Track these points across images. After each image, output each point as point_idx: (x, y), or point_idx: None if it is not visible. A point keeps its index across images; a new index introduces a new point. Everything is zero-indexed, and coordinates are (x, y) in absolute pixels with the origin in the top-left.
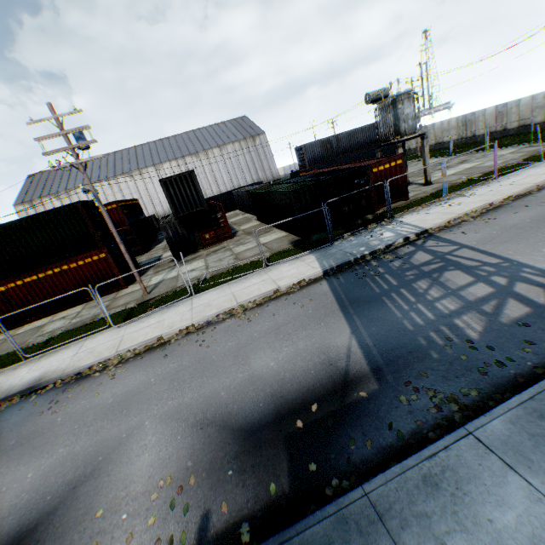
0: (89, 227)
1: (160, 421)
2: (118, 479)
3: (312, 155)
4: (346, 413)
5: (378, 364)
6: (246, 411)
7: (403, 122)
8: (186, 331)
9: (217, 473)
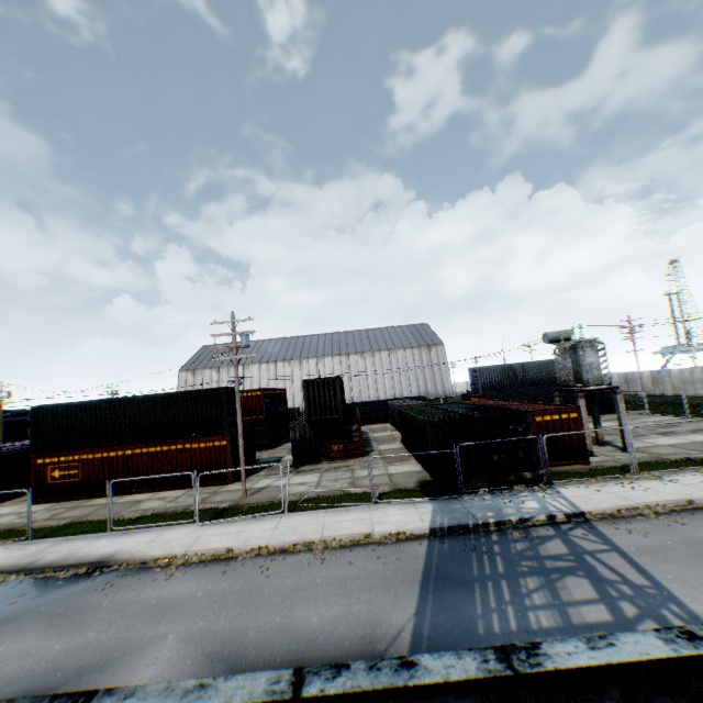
0: (223, 412)
1: (183, 637)
2: (119, 679)
3: (488, 380)
4: None
5: None
6: (260, 659)
7: (585, 369)
8: (258, 551)
9: None
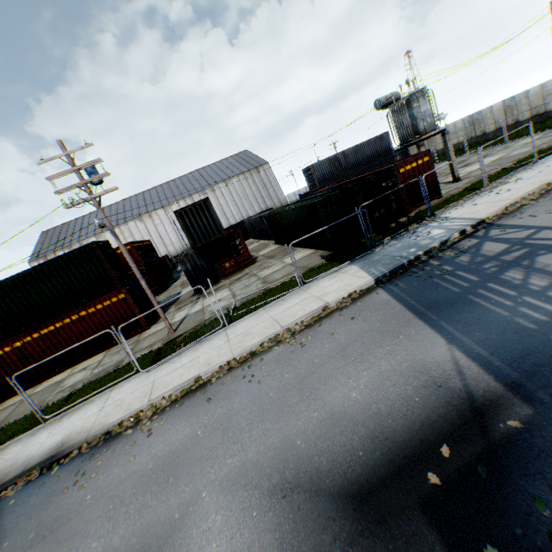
0: (106, 268)
1: (222, 489)
2: None
3: (321, 174)
4: (501, 455)
5: (512, 379)
6: (342, 465)
7: (420, 120)
8: (228, 367)
9: None
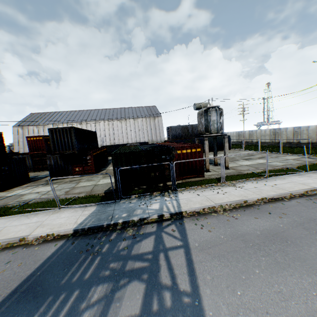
0: None
1: None
2: None
3: (174, 133)
4: None
5: None
6: None
7: (211, 124)
8: None
9: None
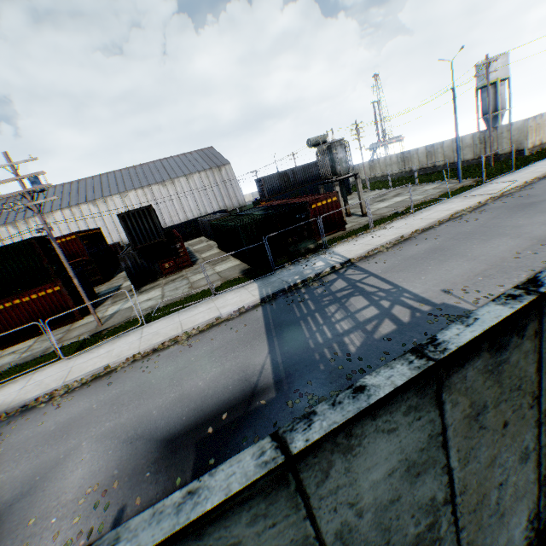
0: (44, 262)
1: (96, 440)
2: (53, 492)
3: (270, 186)
4: (246, 418)
5: (280, 377)
6: (171, 424)
7: (338, 164)
8: (133, 359)
9: (137, 475)
